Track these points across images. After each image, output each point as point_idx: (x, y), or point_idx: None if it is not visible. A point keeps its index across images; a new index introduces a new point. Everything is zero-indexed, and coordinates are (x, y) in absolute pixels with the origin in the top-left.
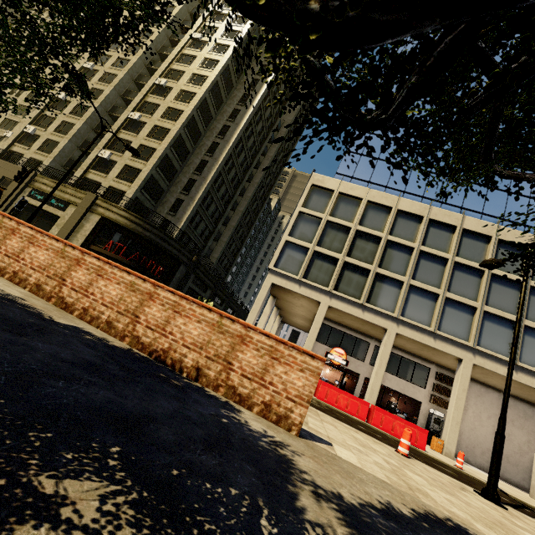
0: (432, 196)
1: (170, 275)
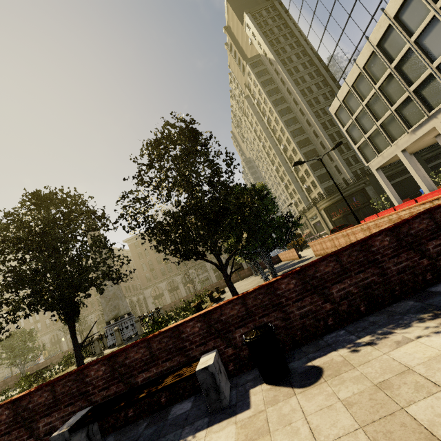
0: (374, 7)
1: (367, 197)
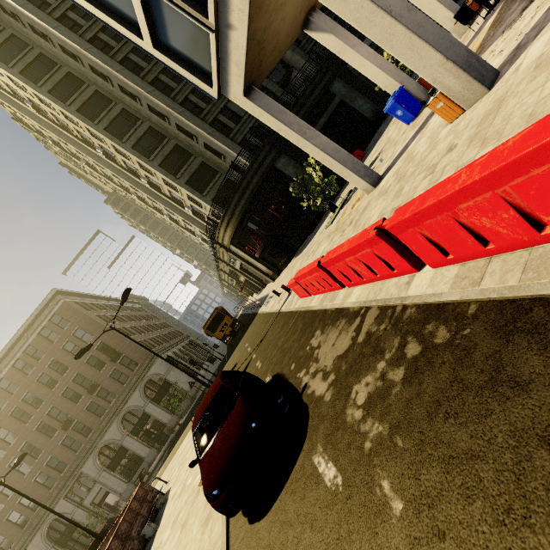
0: None
1: (288, 183)
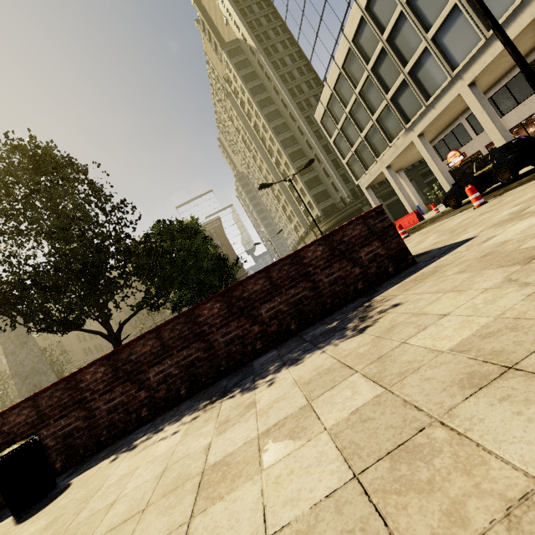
0: None
1: None
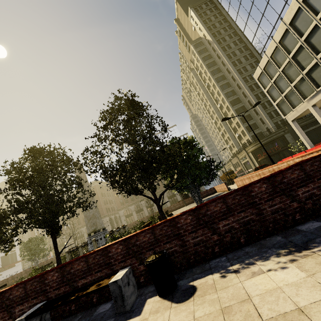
0: None
1: (286, 142)
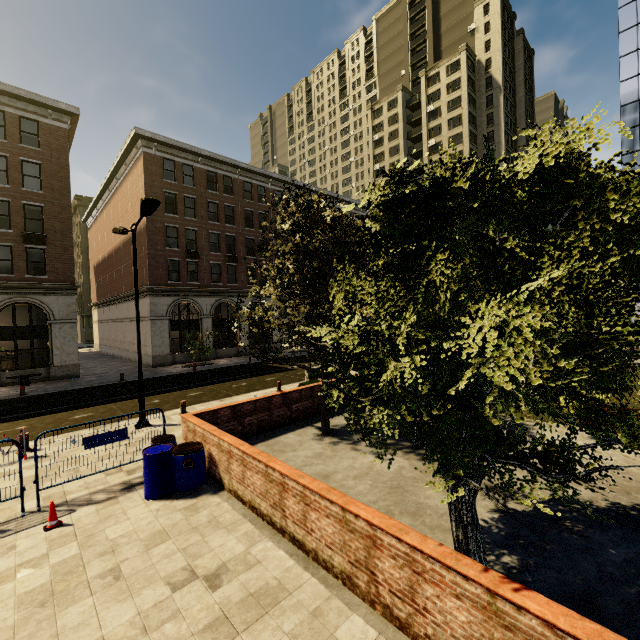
0: None
1: None
